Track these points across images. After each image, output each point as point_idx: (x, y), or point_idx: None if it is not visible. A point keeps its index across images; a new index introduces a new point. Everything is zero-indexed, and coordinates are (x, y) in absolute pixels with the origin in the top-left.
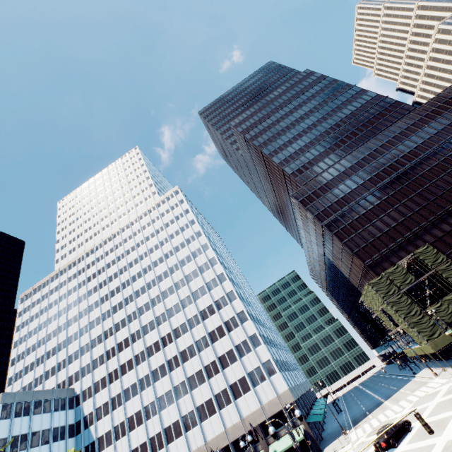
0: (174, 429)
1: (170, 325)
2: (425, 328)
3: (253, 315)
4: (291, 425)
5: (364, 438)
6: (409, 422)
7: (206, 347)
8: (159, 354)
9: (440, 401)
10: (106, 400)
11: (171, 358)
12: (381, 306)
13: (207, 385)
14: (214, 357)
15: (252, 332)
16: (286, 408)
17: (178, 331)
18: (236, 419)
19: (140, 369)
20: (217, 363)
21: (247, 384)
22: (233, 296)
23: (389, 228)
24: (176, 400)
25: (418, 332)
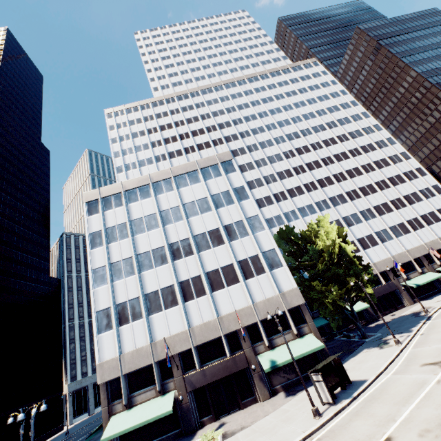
0: (368, 240)
1: (341, 167)
2: None
3: None
4: None
5: None
6: None
7: (387, 187)
8: (333, 187)
9: None
10: (277, 214)
11: (349, 191)
12: None
13: (396, 214)
14: (398, 195)
15: (433, 184)
16: None
17: (351, 172)
18: (432, 238)
19: (314, 195)
20: (402, 200)
21: (437, 217)
22: (407, 156)
23: None
24: (365, 220)
25: None
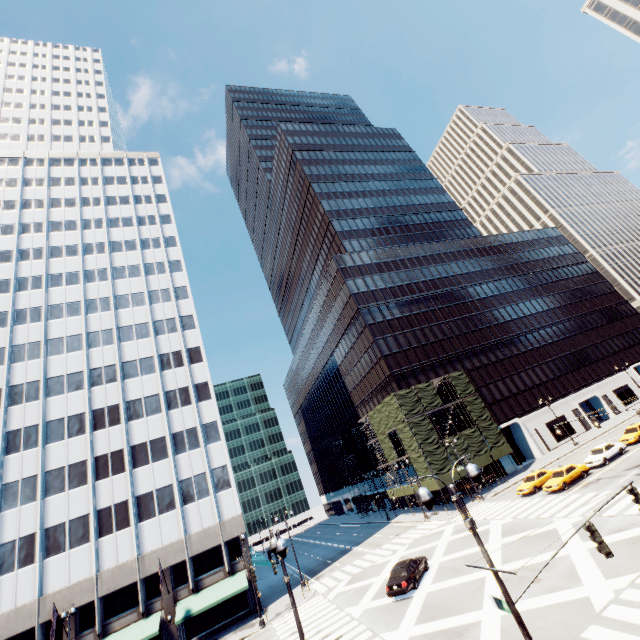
0: None
1: (44, 369)
2: (438, 460)
3: None
4: (228, 570)
5: (342, 586)
6: (427, 559)
7: (113, 423)
8: None
9: (452, 539)
10: None
11: (20, 428)
12: (395, 427)
13: (87, 491)
14: (123, 443)
15: (211, 419)
16: (227, 543)
17: (59, 383)
18: (128, 555)
19: None
20: (125, 455)
21: (172, 498)
22: (198, 357)
23: (427, 342)
24: None
25: (430, 463)
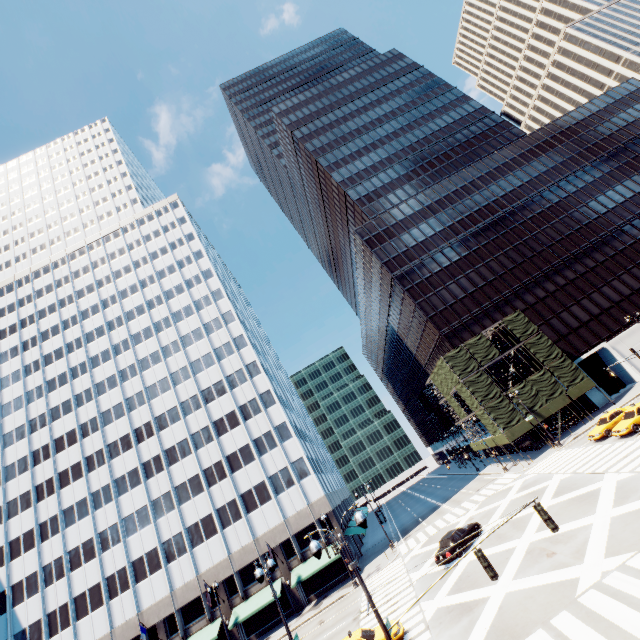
0: (148, 560)
1: (151, 411)
2: (503, 413)
3: (283, 398)
4: (324, 542)
5: (418, 549)
6: (479, 525)
7: (208, 442)
8: (129, 455)
9: (514, 498)
10: (29, 528)
11: (149, 459)
12: (454, 388)
13: (206, 497)
14: (220, 455)
15: (280, 421)
16: (319, 520)
17: (164, 419)
18: (247, 539)
19: (95, 477)
20: (223, 464)
21: (267, 492)
22: (256, 370)
23: (476, 288)
24: (155, 519)
25: (495, 418)
